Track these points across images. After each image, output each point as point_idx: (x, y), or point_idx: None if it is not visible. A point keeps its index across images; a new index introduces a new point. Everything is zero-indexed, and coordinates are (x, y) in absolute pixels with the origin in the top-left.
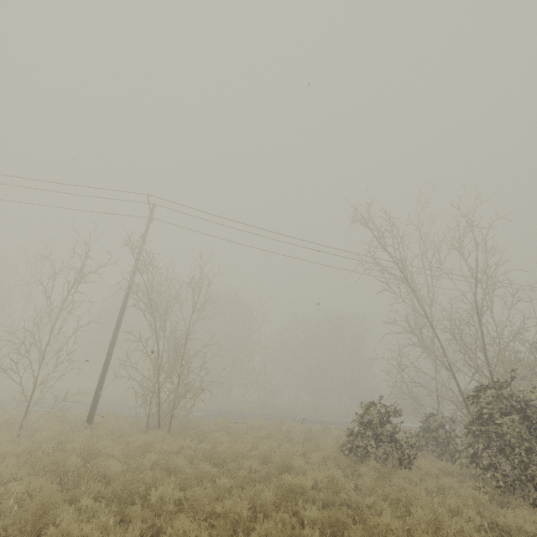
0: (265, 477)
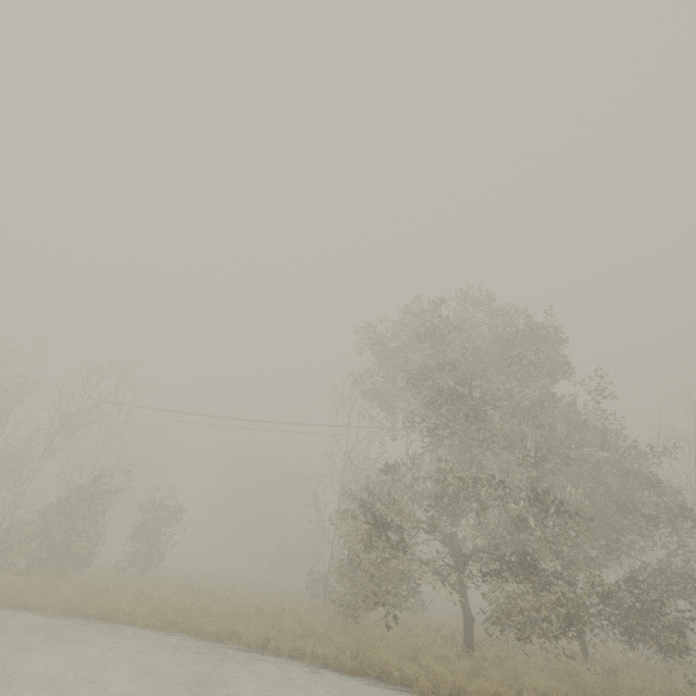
0: None
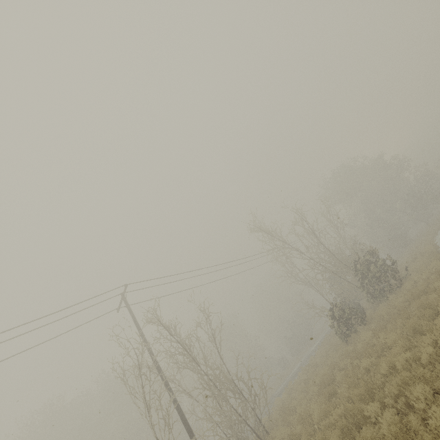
0: (355, 354)
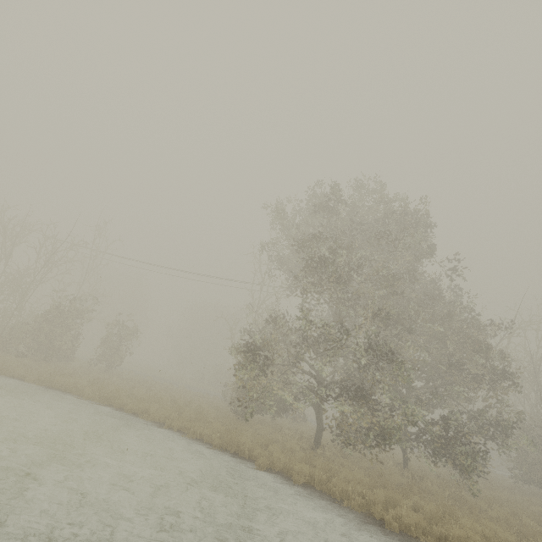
0: None
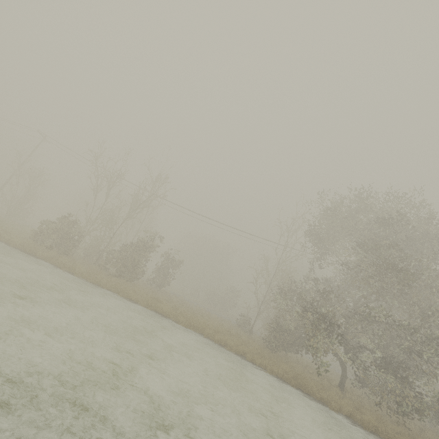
0: None
